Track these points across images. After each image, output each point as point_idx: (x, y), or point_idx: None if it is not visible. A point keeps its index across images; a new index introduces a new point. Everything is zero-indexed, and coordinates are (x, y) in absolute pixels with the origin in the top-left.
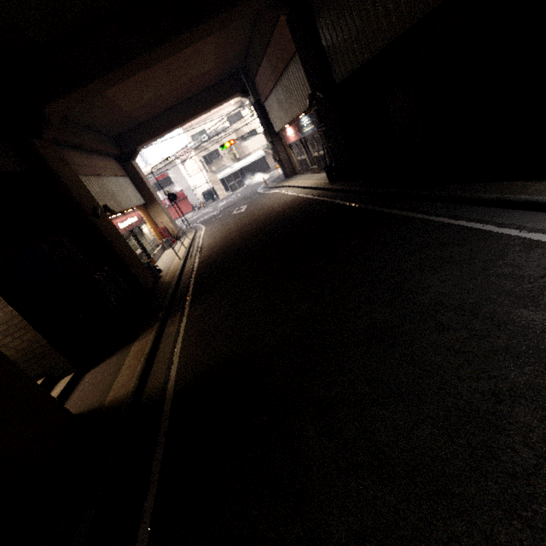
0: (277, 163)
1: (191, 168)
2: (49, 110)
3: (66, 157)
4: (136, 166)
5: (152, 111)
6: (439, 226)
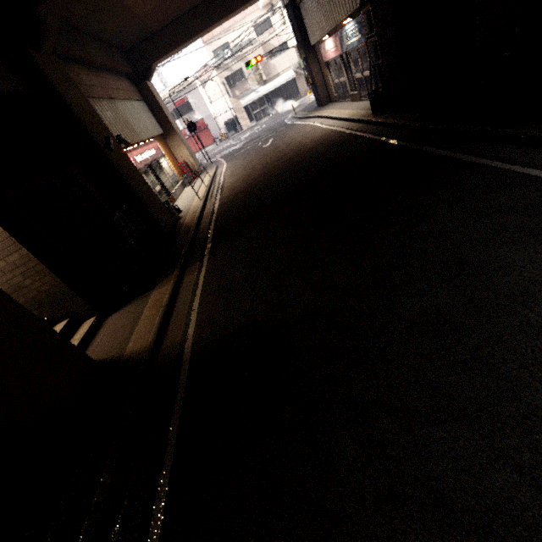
0: (309, 87)
1: (212, 92)
2: (43, 10)
3: (74, 75)
4: (151, 88)
5: (166, 15)
6: (527, 181)
